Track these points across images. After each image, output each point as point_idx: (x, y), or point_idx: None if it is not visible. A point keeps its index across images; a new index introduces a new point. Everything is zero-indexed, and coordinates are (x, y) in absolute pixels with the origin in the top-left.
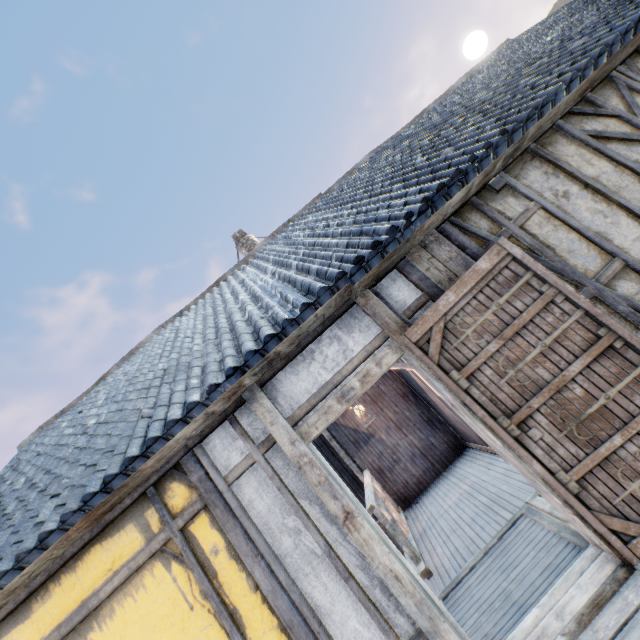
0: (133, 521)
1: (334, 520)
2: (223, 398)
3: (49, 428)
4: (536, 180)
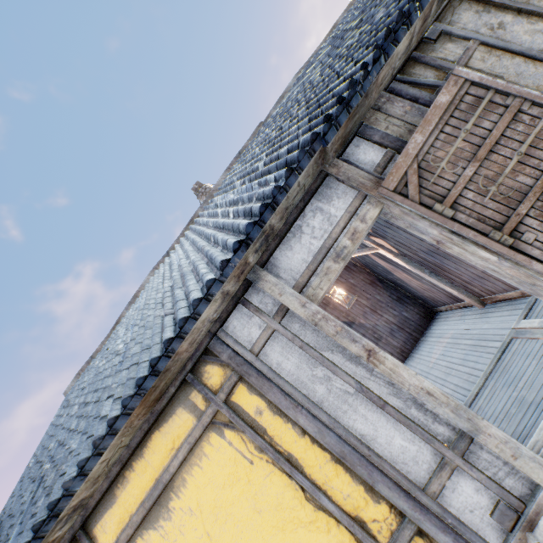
0: (181, 405)
1: (358, 361)
2: (234, 276)
3: (85, 372)
4: (469, 21)
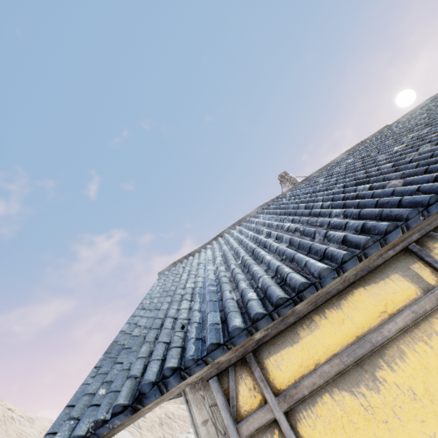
0: (397, 272)
1: None
2: None
3: (184, 261)
4: None
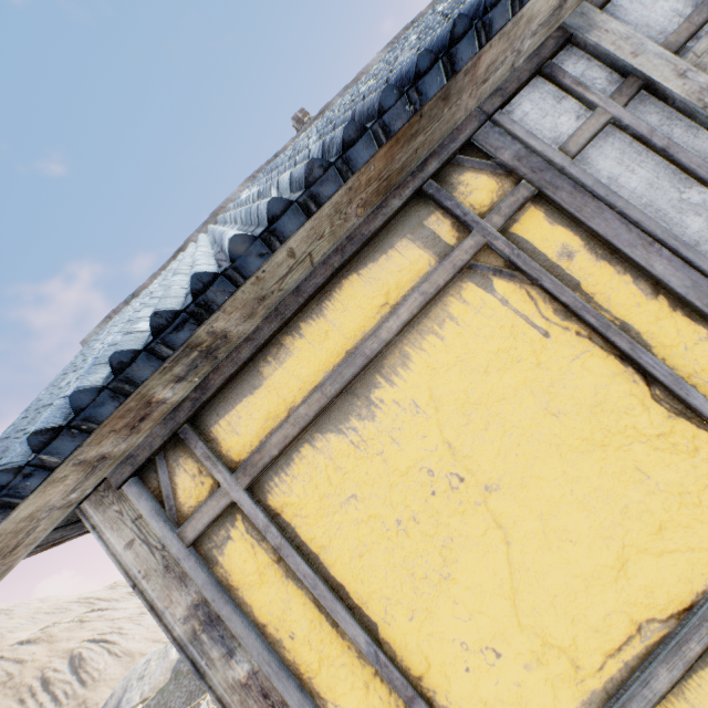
0: (406, 236)
1: None
2: None
3: (123, 310)
4: None
